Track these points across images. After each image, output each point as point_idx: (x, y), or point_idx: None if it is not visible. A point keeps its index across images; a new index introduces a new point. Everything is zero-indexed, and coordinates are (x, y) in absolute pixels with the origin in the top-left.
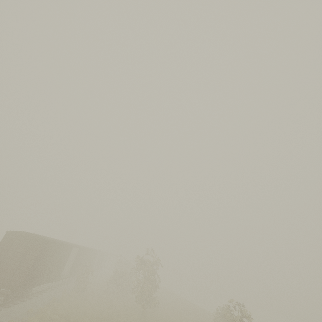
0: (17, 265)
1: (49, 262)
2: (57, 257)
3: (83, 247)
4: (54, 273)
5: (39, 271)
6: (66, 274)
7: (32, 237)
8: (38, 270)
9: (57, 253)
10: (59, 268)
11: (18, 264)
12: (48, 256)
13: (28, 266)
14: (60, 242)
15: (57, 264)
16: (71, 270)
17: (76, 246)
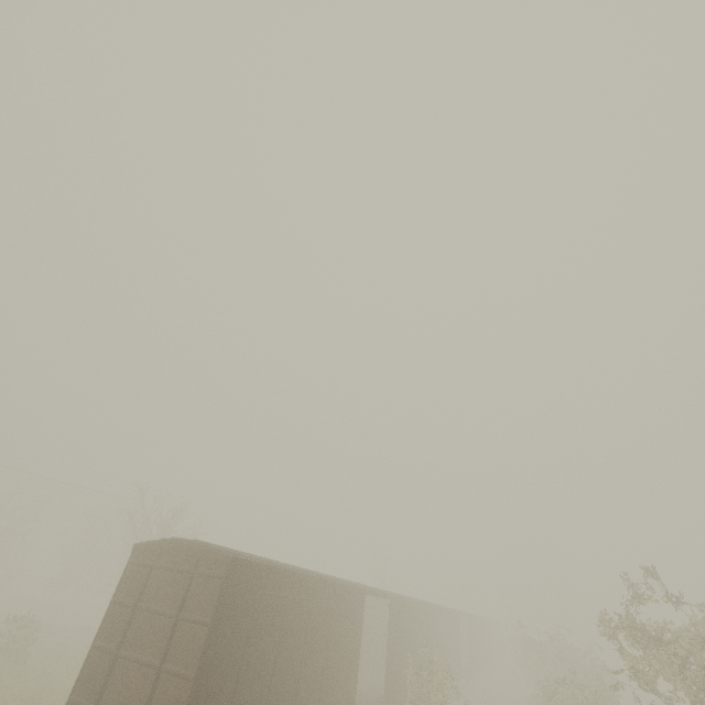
0: (158, 667)
1: (282, 653)
2: (312, 633)
3: (402, 597)
4: (322, 698)
5: (248, 691)
6: (379, 697)
7: (193, 553)
8: (241, 687)
9: (306, 617)
10: (336, 675)
11: (159, 665)
12: (267, 626)
13: (188, 673)
14: (303, 573)
15: (322, 661)
16: (389, 680)
17: (374, 592)
